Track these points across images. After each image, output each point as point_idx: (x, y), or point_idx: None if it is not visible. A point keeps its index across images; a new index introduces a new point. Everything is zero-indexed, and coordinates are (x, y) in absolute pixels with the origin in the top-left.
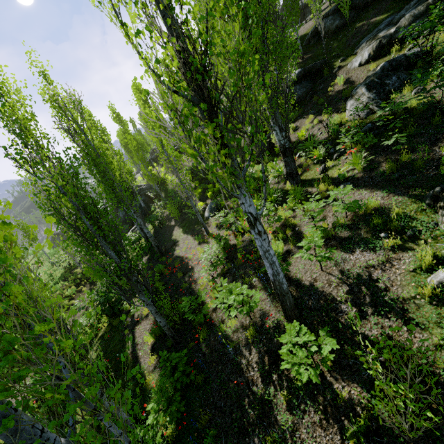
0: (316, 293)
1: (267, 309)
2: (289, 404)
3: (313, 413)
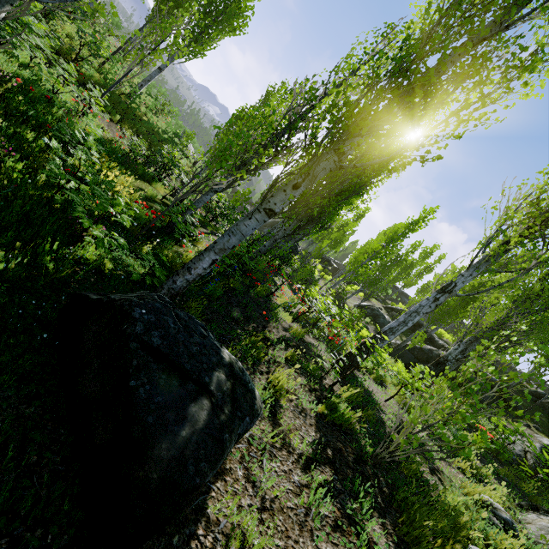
0: (369, 393)
1: (320, 349)
2: (287, 360)
3: (303, 380)
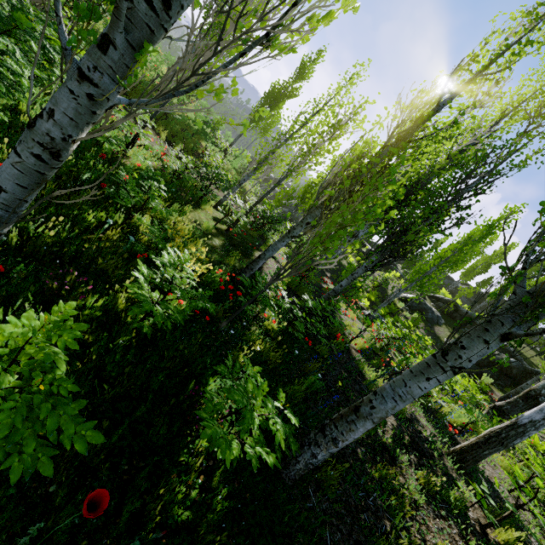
0: (496, 491)
1: (422, 422)
2: (423, 490)
3: (456, 533)
